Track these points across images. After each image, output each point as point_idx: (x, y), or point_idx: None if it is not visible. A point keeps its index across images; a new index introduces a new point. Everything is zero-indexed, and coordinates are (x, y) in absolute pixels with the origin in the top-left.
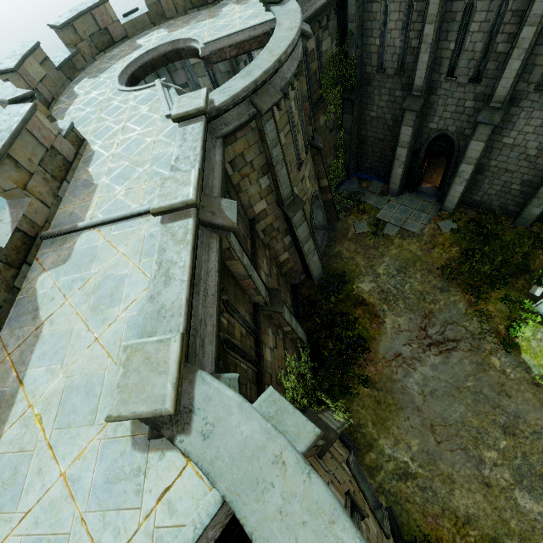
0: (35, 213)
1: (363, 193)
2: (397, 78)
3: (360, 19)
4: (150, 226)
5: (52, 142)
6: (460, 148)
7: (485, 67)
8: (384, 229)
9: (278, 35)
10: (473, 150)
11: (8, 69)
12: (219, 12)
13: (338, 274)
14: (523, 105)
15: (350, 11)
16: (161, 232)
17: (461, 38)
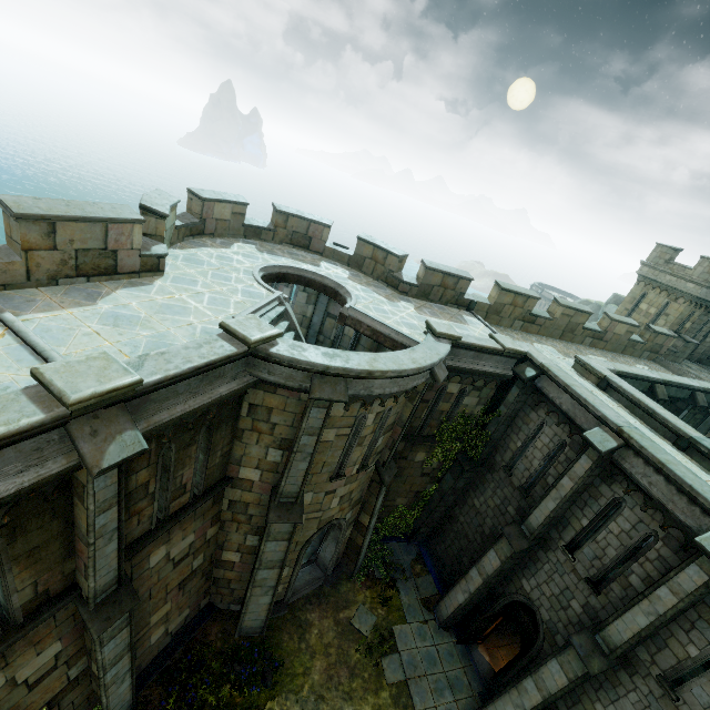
0: (3, 271)
1: (407, 576)
2: (518, 494)
3: (514, 411)
4: (26, 379)
5: (120, 249)
6: (542, 651)
7: (610, 583)
8: (386, 657)
9: (400, 355)
10: (551, 675)
11: (200, 195)
12: (397, 300)
13: (273, 655)
14: (638, 684)
15: (509, 397)
16: (2, 396)
17: (597, 523)
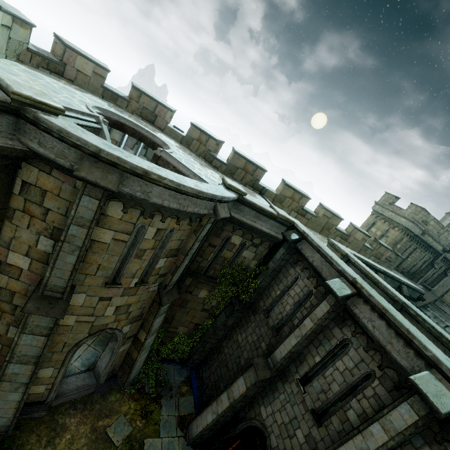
0: None
1: (172, 395)
2: (271, 333)
3: (279, 267)
4: None
5: None
6: None
7: (331, 416)
8: None
9: (186, 178)
10: None
11: (63, 40)
12: (208, 168)
13: None
14: None
15: (277, 255)
16: None
17: (327, 361)
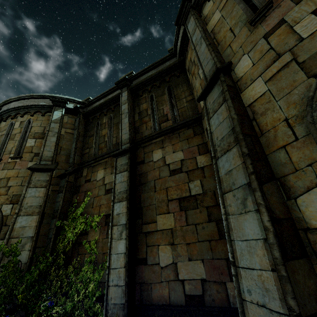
0: None
1: None
2: None
3: None
4: None
5: None
6: None
7: None
8: None
9: None
10: None
11: None
12: None
13: None
14: None
15: None
16: None
17: None
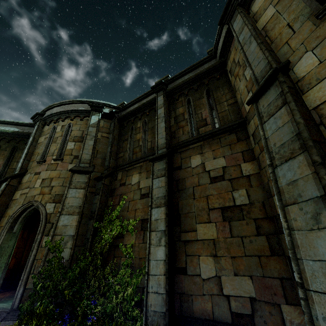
0: None
1: None
2: None
3: None
4: None
5: None
6: None
7: None
8: None
9: None
10: None
11: None
12: None
13: None
14: None
15: None
16: None
17: None
